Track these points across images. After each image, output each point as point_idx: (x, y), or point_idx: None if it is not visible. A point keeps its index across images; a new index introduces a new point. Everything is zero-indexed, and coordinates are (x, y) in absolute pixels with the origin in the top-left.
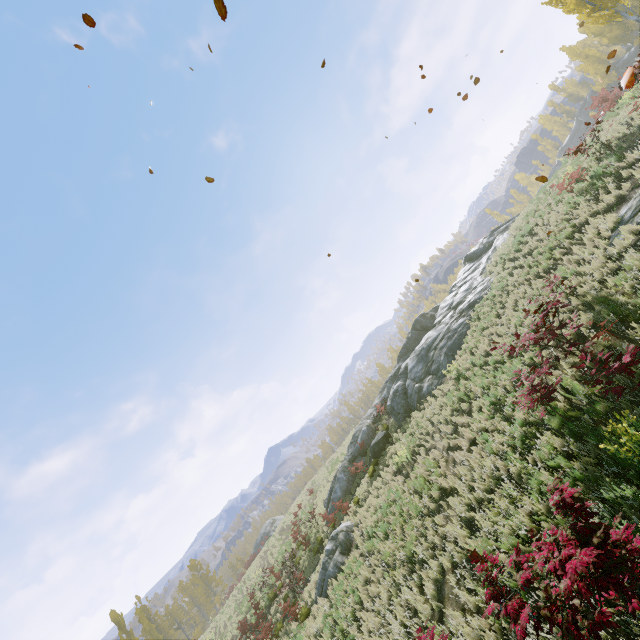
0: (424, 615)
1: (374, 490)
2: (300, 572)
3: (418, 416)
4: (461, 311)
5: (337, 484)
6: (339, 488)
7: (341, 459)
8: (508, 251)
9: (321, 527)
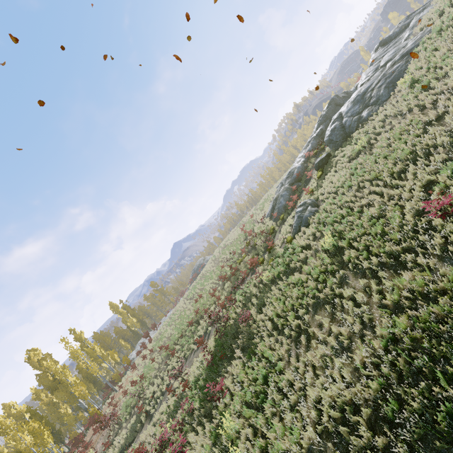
0: (444, 156)
1: (330, 177)
2: (259, 246)
3: (362, 131)
4: (393, 63)
5: (281, 198)
6: (283, 200)
7: (271, 197)
8: (447, 2)
9: (269, 225)
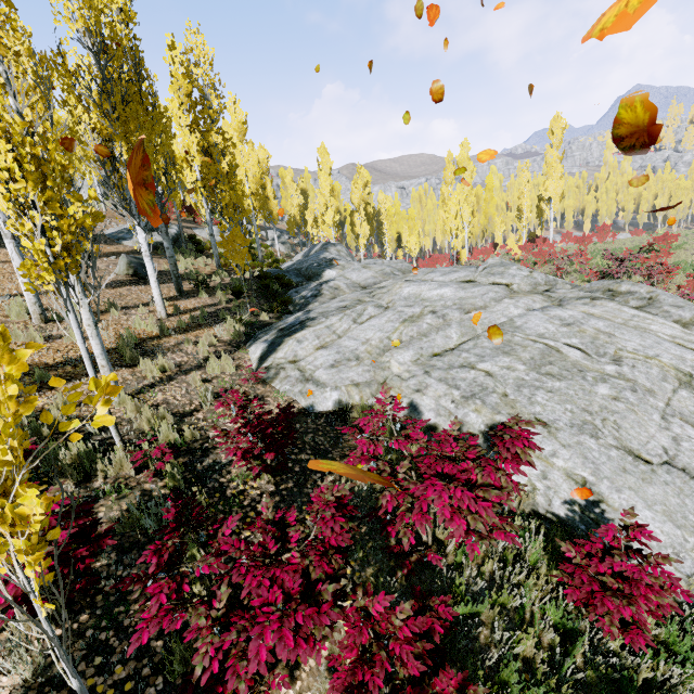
0: None
1: None
2: None
3: None
4: None
5: None
6: None
7: None
8: None
9: None
